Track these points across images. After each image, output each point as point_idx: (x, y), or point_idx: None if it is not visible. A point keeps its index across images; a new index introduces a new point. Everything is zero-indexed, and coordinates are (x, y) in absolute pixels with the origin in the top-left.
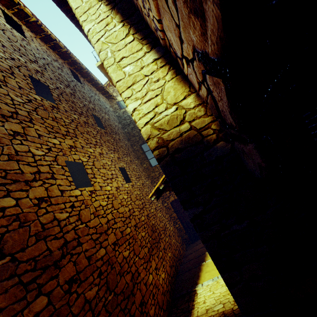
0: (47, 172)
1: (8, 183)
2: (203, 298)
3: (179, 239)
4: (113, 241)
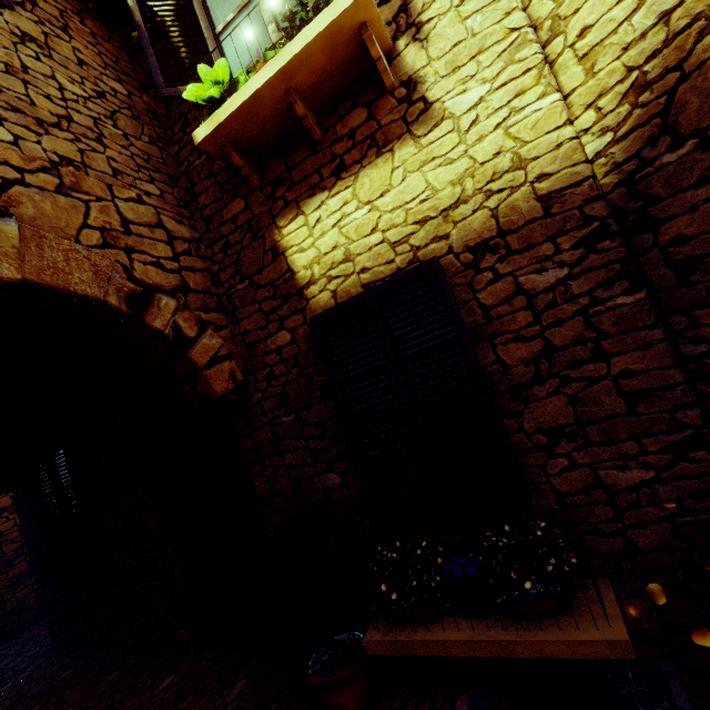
0: None
1: None
2: None
3: None
4: None
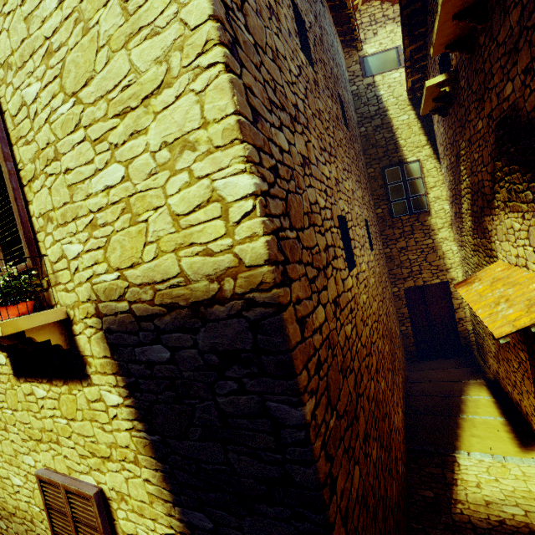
0: (330, 245)
1: (315, 276)
2: (474, 478)
3: (403, 351)
4: (375, 366)
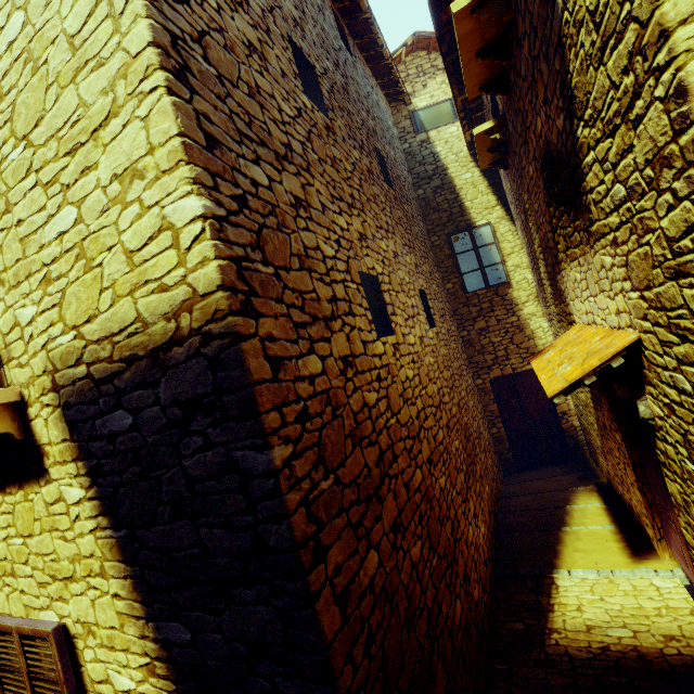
0: (343, 299)
1: (307, 323)
2: (574, 601)
3: (495, 460)
4: (427, 455)
